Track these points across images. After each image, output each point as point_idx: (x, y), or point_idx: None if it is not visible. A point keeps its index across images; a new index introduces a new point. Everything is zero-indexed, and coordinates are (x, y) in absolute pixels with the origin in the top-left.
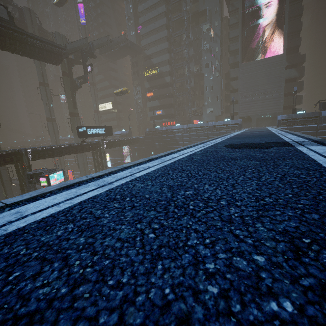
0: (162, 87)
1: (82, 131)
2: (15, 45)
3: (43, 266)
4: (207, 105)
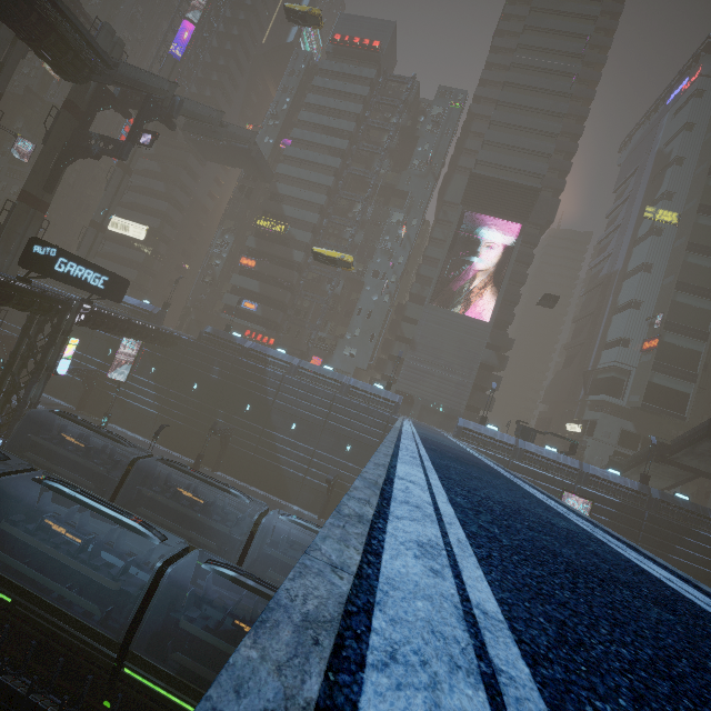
0: (279, 264)
1: (40, 254)
2: None
3: None
4: (348, 340)
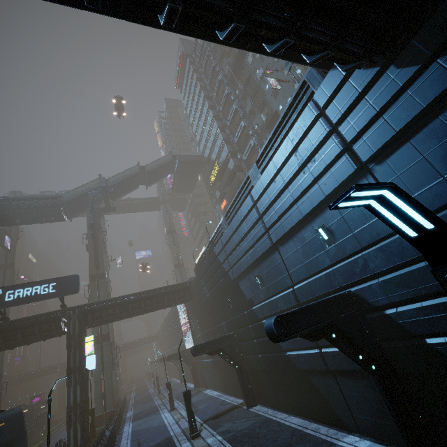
0: (231, 183)
1: None
2: None
3: None
4: None
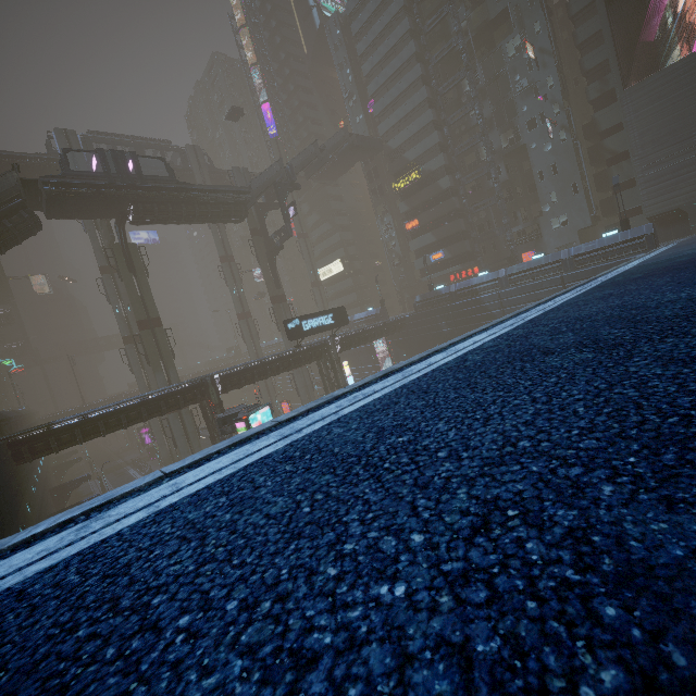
0: (435, 203)
1: (293, 328)
2: (180, 211)
3: (181, 545)
4: (549, 212)
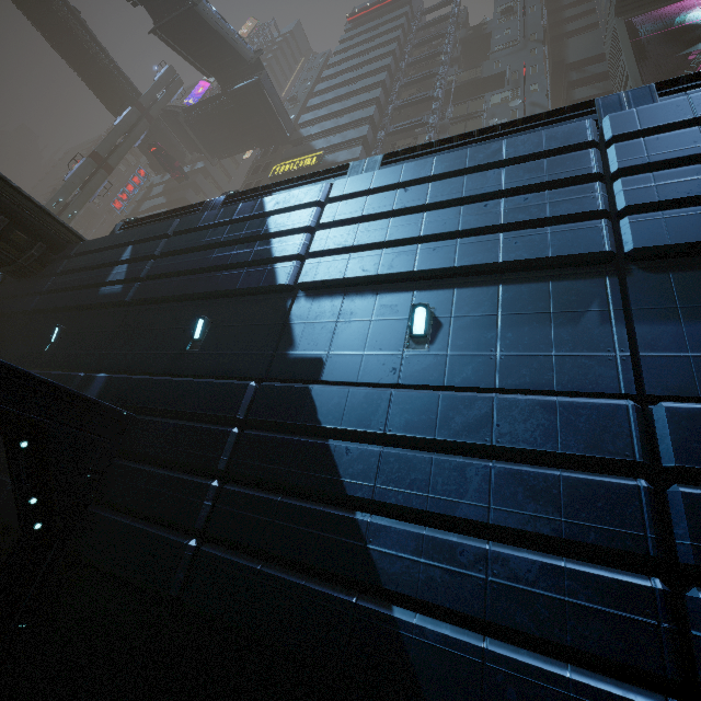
0: None
1: None
2: None
3: None
4: None
